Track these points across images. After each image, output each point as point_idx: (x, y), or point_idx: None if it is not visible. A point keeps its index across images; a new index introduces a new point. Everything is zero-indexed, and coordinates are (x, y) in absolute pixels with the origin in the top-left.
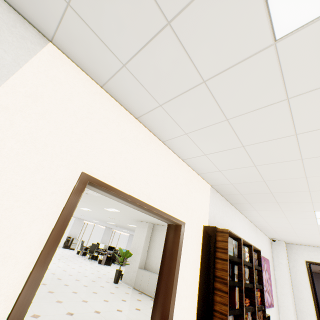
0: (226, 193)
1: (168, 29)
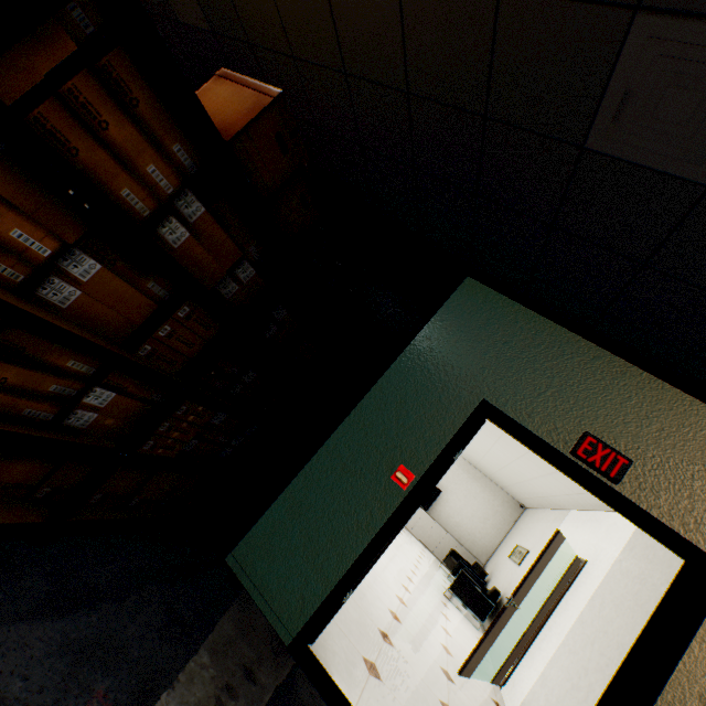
0: None
1: None
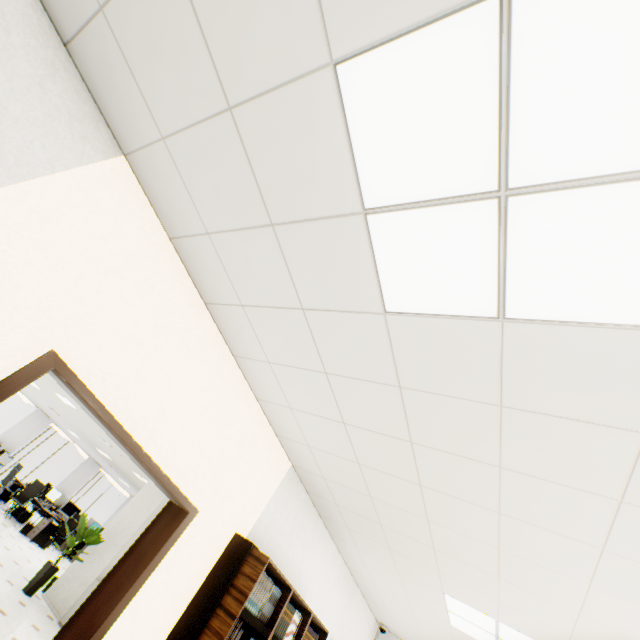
0: (315, 490)
1: (271, 230)
